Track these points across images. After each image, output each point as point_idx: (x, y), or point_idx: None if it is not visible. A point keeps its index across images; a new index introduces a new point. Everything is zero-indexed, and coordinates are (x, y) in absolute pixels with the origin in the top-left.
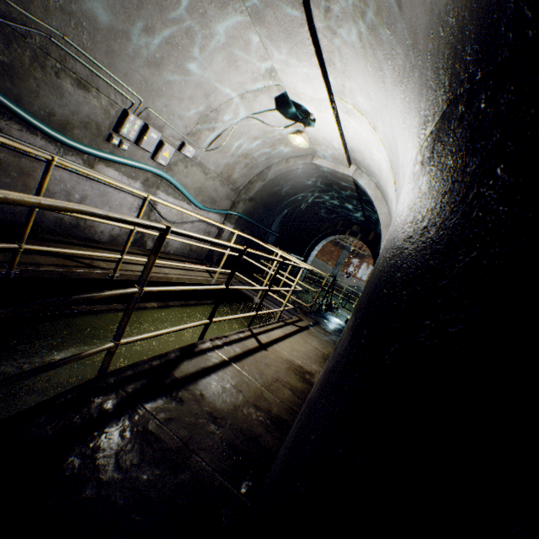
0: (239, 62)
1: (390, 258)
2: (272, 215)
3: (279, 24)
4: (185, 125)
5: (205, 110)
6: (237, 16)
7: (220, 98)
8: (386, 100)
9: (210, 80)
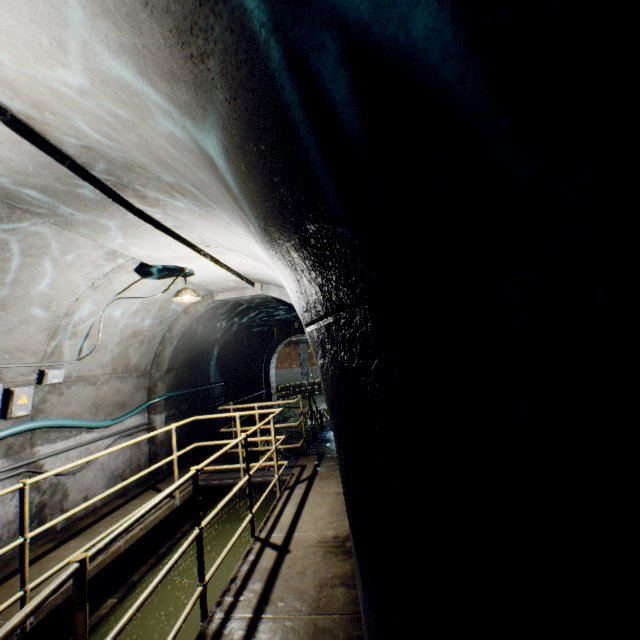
0: (69, 261)
1: (345, 483)
2: (203, 368)
3: (97, 220)
4: (33, 351)
5: (53, 322)
6: (40, 227)
7: (65, 301)
8: (251, 248)
9: (40, 293)
